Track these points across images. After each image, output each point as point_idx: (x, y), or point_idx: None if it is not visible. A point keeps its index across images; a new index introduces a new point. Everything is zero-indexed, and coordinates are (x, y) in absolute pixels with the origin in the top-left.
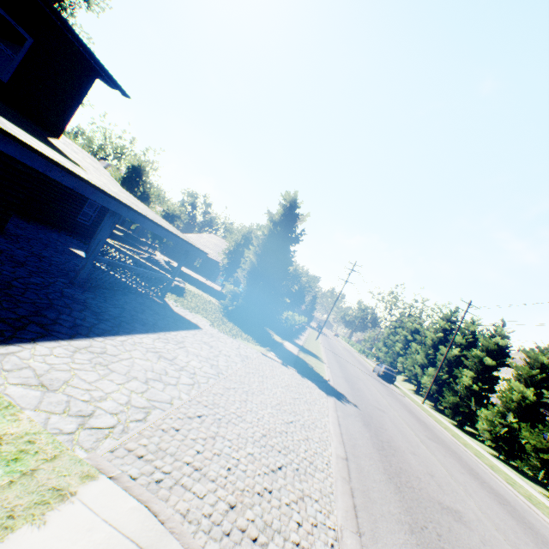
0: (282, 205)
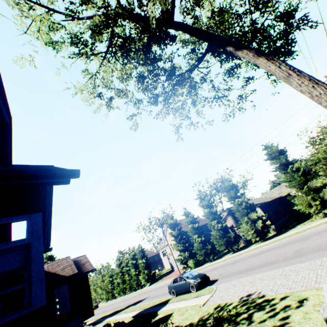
0: None
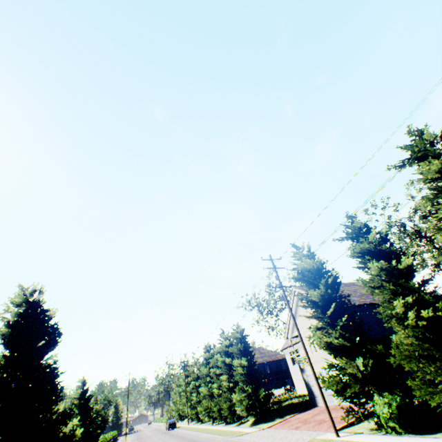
0: (79, 386)
